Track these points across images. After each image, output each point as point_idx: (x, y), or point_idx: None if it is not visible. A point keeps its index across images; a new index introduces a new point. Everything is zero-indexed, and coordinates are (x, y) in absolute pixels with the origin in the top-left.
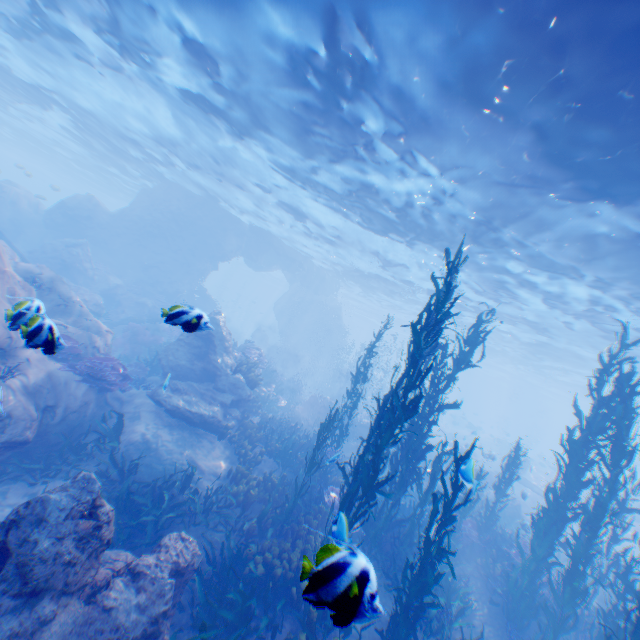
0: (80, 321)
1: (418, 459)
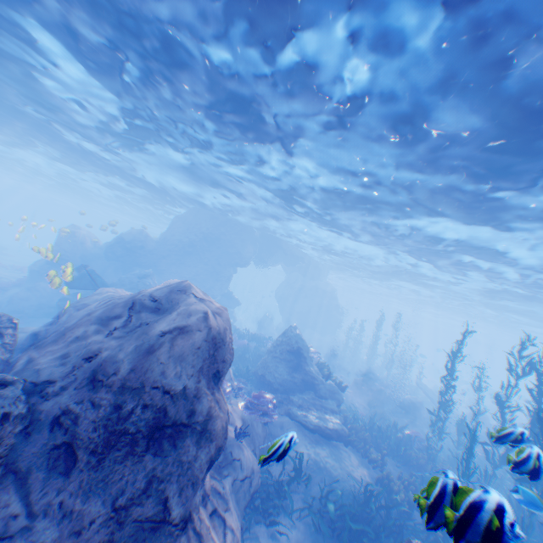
0: None
1: None
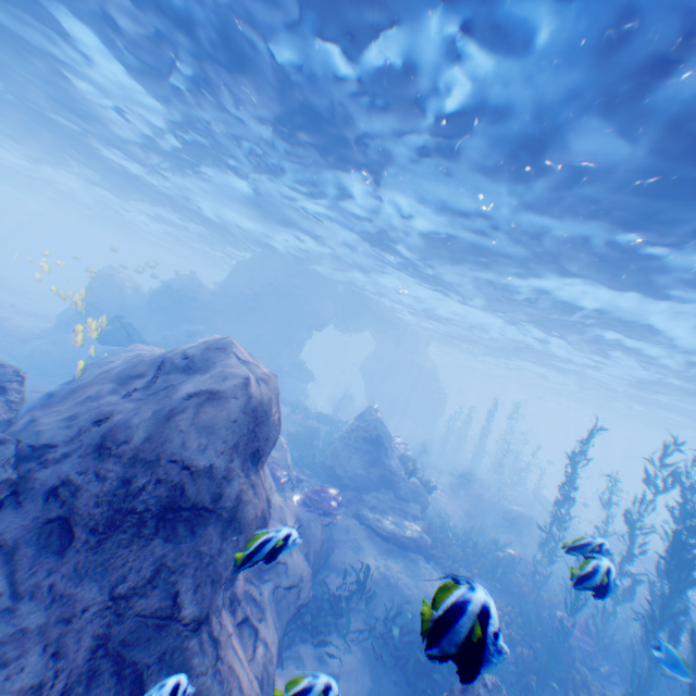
0: None
1: None
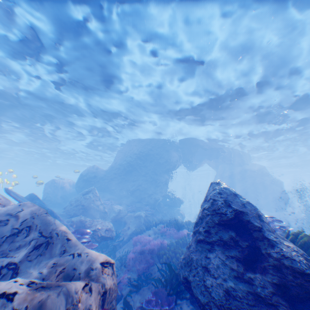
0: (60, 262)
1: None
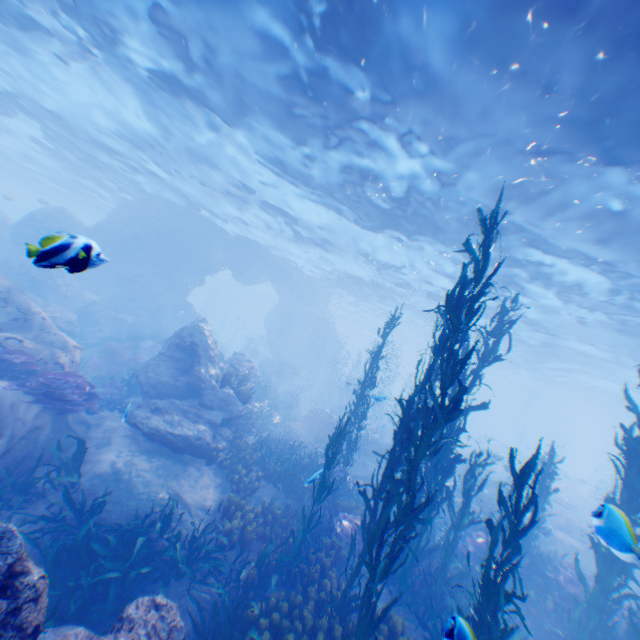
0: (40, 334)
1: (446, 474)
